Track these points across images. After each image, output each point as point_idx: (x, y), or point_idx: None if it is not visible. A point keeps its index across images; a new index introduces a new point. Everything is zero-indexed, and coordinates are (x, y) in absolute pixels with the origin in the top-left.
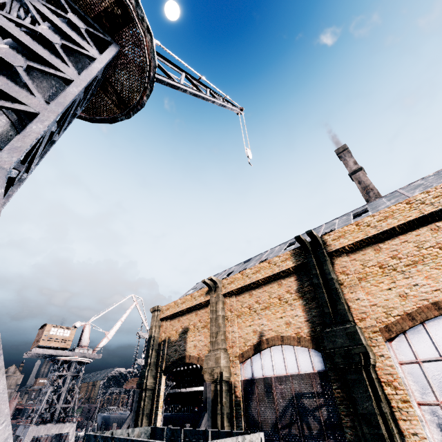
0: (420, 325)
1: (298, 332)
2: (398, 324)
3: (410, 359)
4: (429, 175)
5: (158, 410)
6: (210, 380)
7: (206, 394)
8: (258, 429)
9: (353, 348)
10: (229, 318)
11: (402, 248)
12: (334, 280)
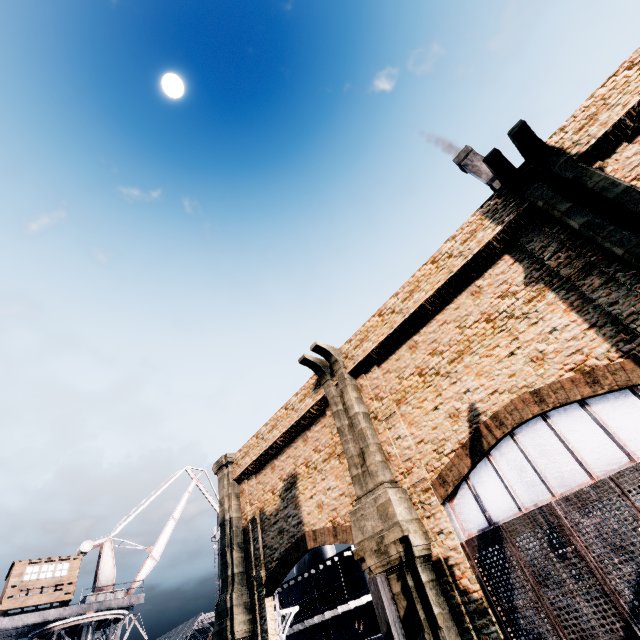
0: None
1: (576, 364)
2: None
3: None
4: None
5: None
6: (381, 569)
7: (382, 608)
8: None
9: None
10: (380, 414)
11: None
12: (636, 187)
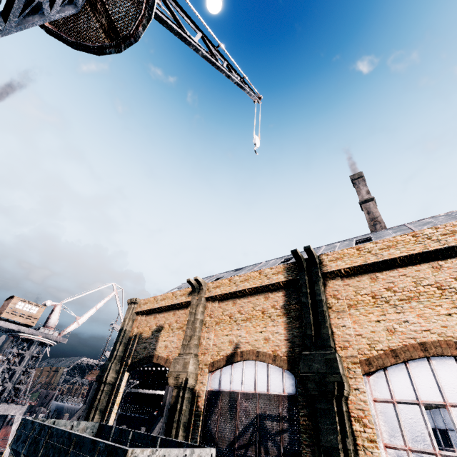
0: (402, 364)
1: (275, 350)
2: (380, 359)
3: (385, 397)
4: (439, 215)
5: (113, 407)
6: (173, 385)
7: (166, 398)
8: (214, 444)
9: (328, 376)
10: (207, 324)
11: (399, 282)
12: (323, 302)
